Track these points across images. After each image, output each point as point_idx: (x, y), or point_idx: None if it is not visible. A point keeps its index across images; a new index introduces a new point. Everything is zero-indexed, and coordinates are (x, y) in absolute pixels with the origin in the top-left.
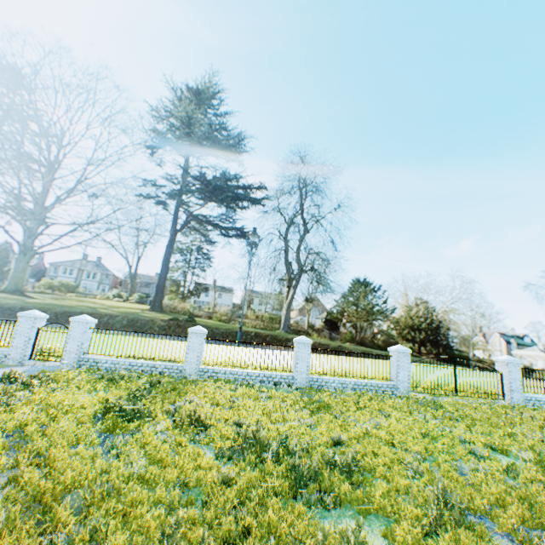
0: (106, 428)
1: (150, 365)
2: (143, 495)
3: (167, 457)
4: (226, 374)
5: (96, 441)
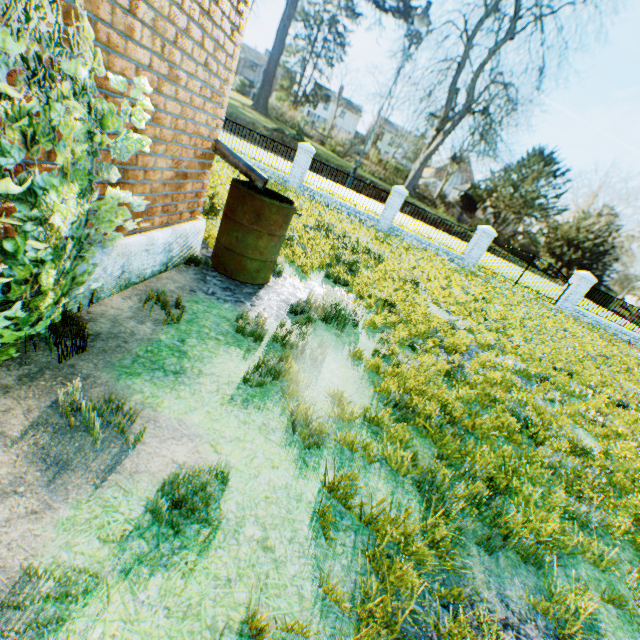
0: None
1: (260, 168)
2: None
3: None
4: (322, 197)
5: None
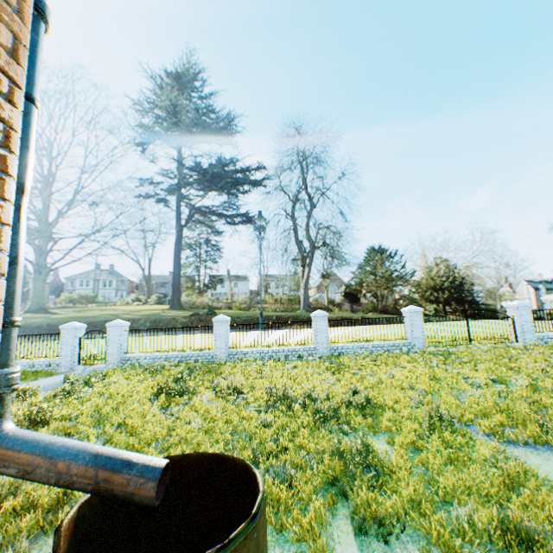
0: (163, 404)
1: (184, 356)
2: (205, 437)
3: (216, 416)
4: (254, 353)
5: (158, 412)
